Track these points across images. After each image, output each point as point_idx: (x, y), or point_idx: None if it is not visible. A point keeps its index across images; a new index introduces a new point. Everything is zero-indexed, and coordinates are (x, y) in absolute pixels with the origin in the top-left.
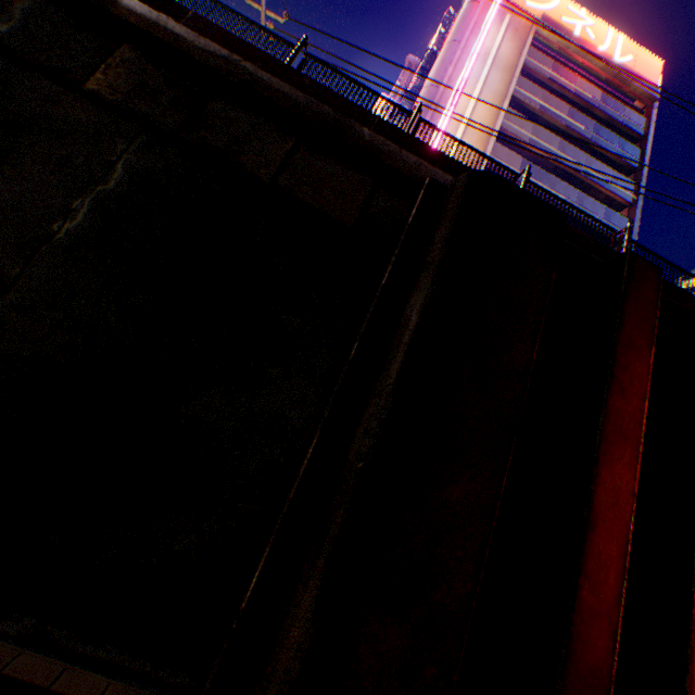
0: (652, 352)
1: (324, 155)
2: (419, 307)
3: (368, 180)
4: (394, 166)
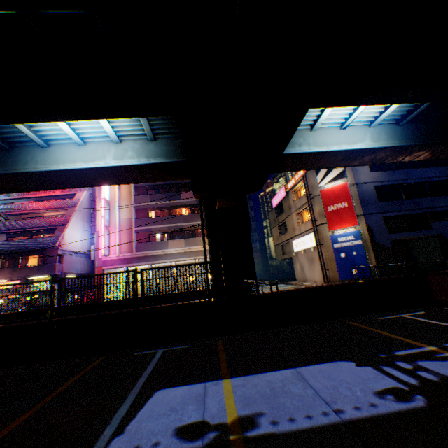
0: None
1: None
2: None
3: None
4: None
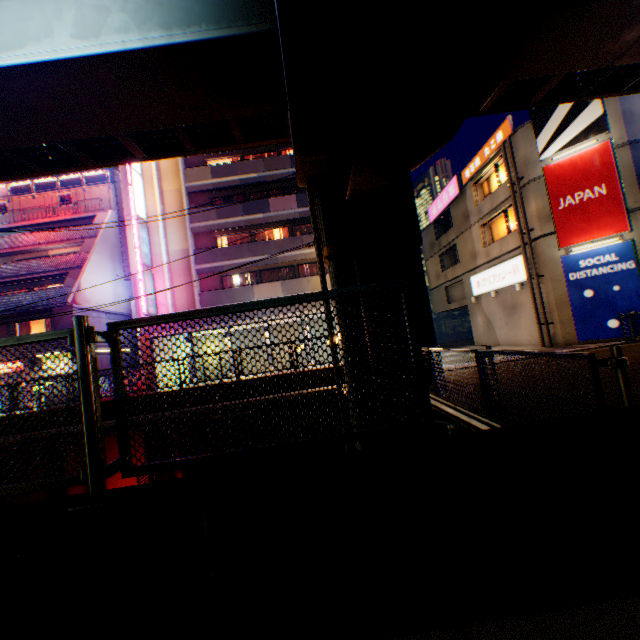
0: None
1: None
2: None
3: None
4: None
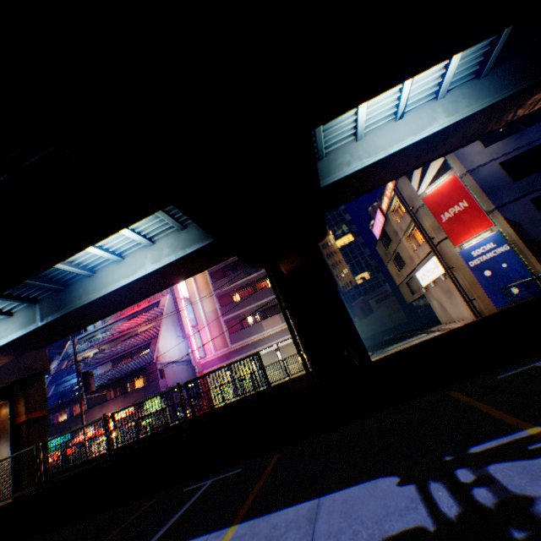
0: None
1: None
2: None
3: None
4: None
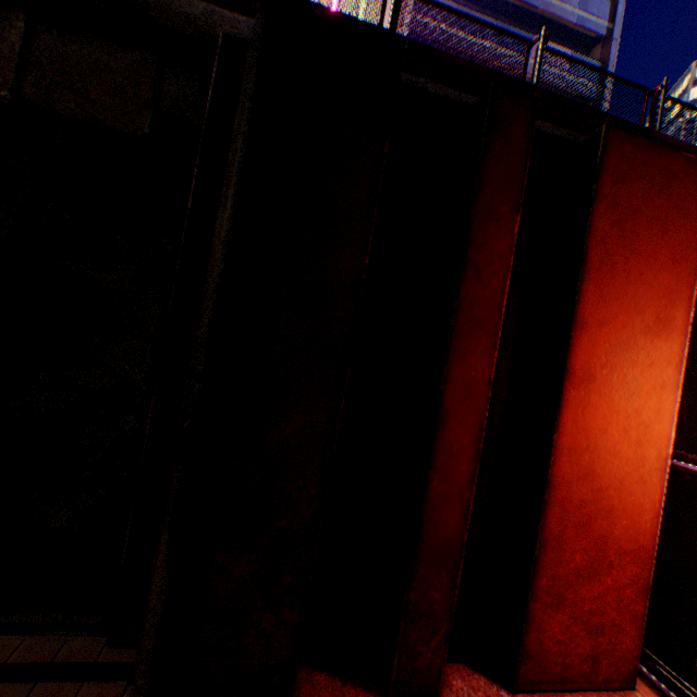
0: (519, 219)
1: (76, 33)
2: (221, 234)
3: (150, 58)
4: (175, 27)
